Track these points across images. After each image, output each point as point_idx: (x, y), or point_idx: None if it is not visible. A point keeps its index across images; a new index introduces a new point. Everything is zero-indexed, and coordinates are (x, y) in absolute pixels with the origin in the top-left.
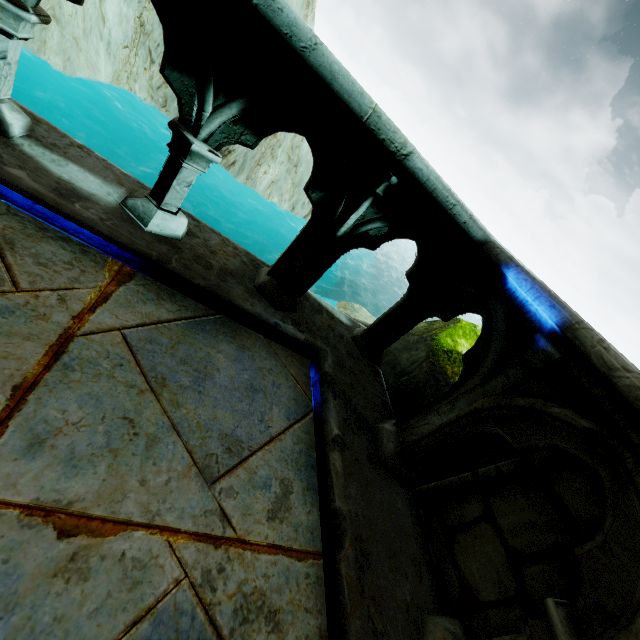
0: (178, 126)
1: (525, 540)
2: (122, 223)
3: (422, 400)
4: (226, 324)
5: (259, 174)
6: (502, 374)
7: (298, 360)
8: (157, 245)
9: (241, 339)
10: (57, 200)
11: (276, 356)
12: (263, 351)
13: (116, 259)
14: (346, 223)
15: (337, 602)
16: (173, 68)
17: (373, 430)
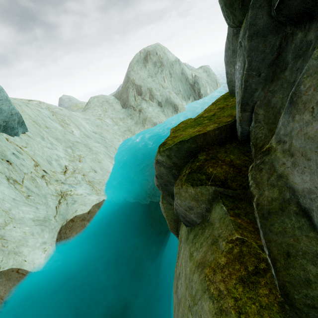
0: None
1: None
2: None
3: None
4: None
5: (208, 91)
6: None
7: None
8: None
9: None
10: None
11: None
12: None
13: None
14: None
15: None
16: None
17: None
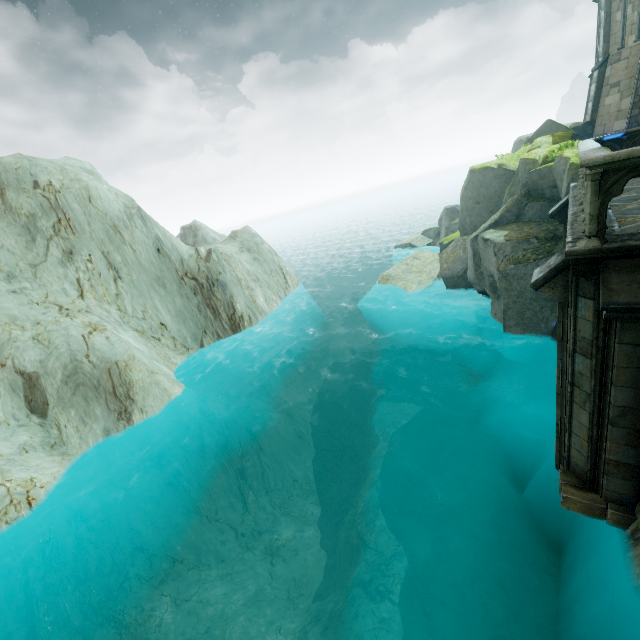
0: None
1: None
2: None
3: None
4: None
5: (260, 305)
6: (623, 146)
7: None
8: None
9: None
10: None
11: None
12: None
13: None
14: None
15: None
16: None
17: None
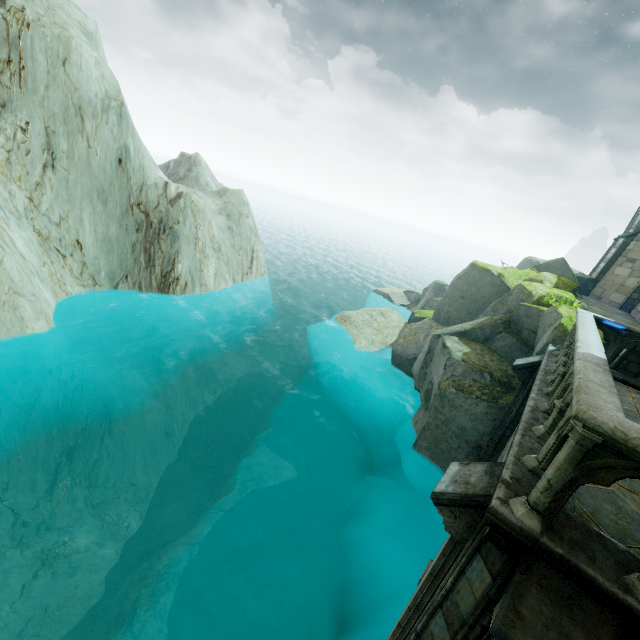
0: None
1: (637, 360)
2: None
3: None
4: None
5: (205, 277)
6: (617, 339)
7: None
8: None
9: None
10: None
11: None
12: None
13: None
14: None
15: (636, 387)
16: None
17: None
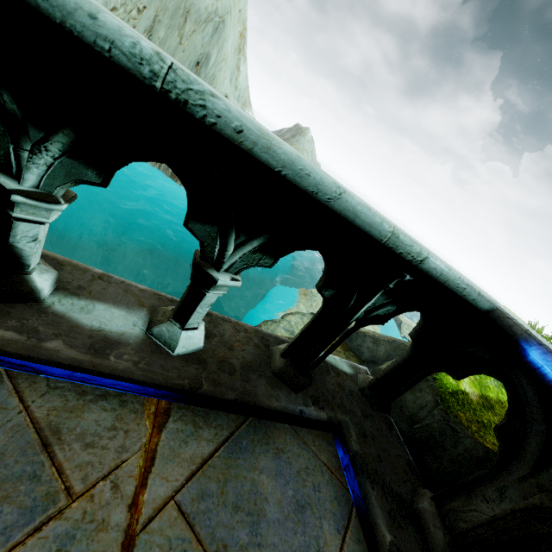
0: (202, 265)
1: None
2: (152, 357)
3: (441, 451)
4: (257, 428)
5: None
6: None
7: (323, 439)
8: (186, 368)
9: (273, 441)
10: (94, 361)
11: (306, 445)
12: (294, 446)
13: (151, 396)
14: (359, 312)
15: None
16: (196, 221)
17: (414, 512)
